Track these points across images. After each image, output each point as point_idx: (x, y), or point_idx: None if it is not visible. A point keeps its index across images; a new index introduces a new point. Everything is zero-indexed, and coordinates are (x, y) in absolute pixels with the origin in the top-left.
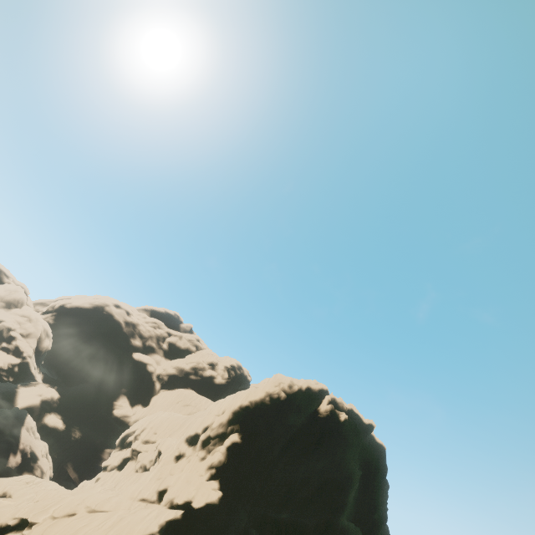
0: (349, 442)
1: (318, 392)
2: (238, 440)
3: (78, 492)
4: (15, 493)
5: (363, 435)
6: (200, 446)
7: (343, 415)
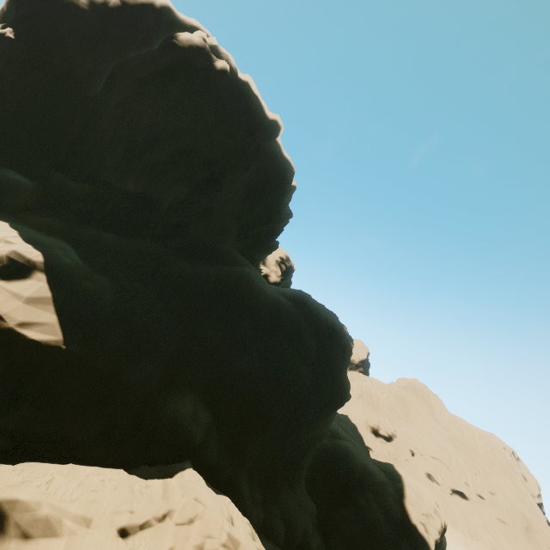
0: (228, 110)
1: (188, 26)
2: (9, 35)
3: None
4: None
5: (263, 136)
6: None
7: (222, 63)
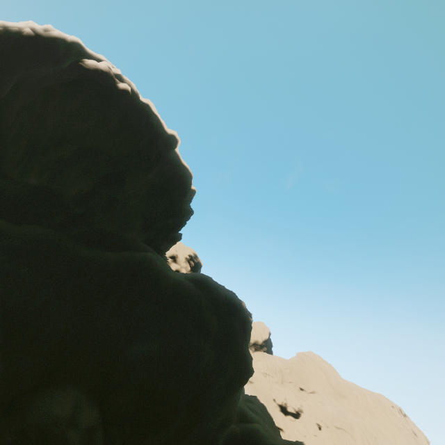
0: (130, 120)
1: (96, 59)
2: None
3: None
4: None
5: (164, 146)
6: None
7: (124, 85)
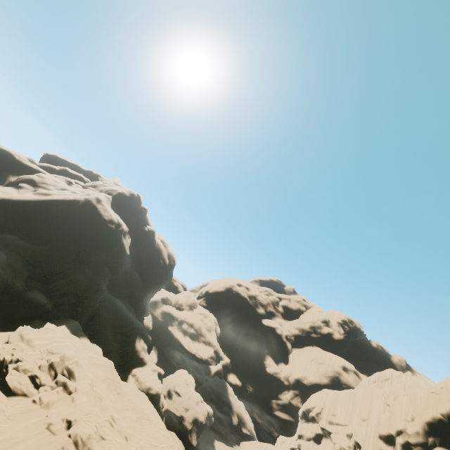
0: None
1: None
2: None
3: None
4: None
5: None
6: (400, 449)
7: None
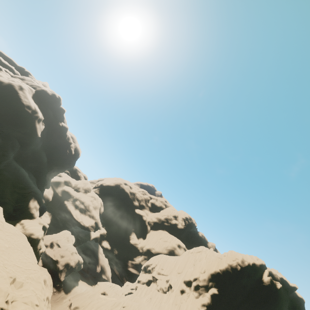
0: (283, 301)
1: (259, 266)
2: (217, 292)
3: (139, 304)
4: (108, 293)
5: (289, 293)
6: (193, 289)
7: (279, 285)
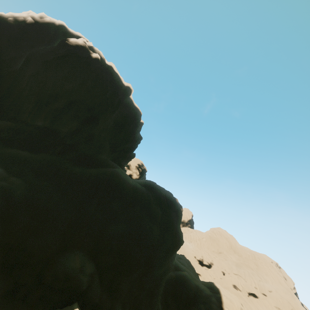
0: (100, 79)
1: (75, 36)
2: None
3: None
4: None
5: (122, 94)
6: None
7: (96, 54)
